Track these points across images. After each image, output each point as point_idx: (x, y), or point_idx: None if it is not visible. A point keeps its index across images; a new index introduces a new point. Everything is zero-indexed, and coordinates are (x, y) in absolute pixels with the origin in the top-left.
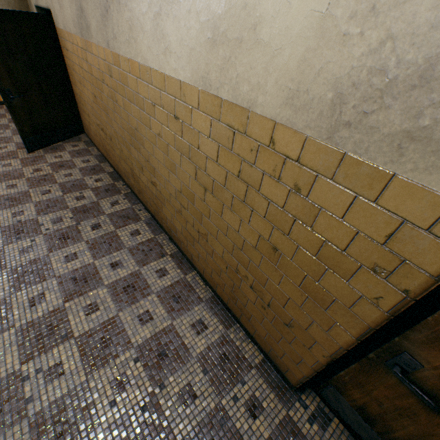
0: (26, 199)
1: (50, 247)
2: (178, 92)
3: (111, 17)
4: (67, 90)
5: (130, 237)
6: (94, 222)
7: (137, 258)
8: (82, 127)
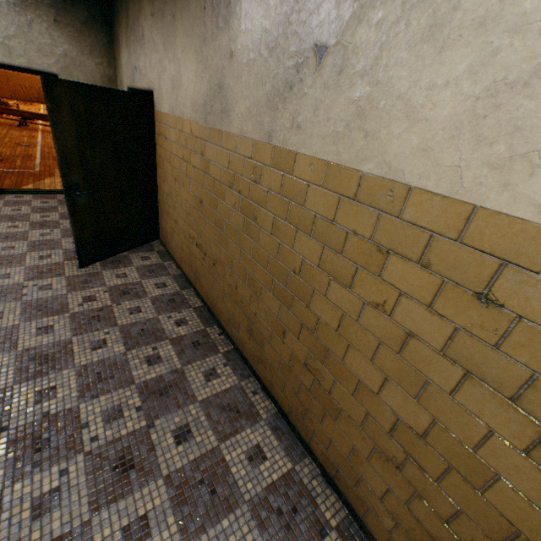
0: (64, 357)
1: (95, 493)
2: (532, 253)
3: (300, 95)
4: (150, 185)
5: (249, 467)
6: (178, 421)
7: (272, 539)
8: (158, 231)
